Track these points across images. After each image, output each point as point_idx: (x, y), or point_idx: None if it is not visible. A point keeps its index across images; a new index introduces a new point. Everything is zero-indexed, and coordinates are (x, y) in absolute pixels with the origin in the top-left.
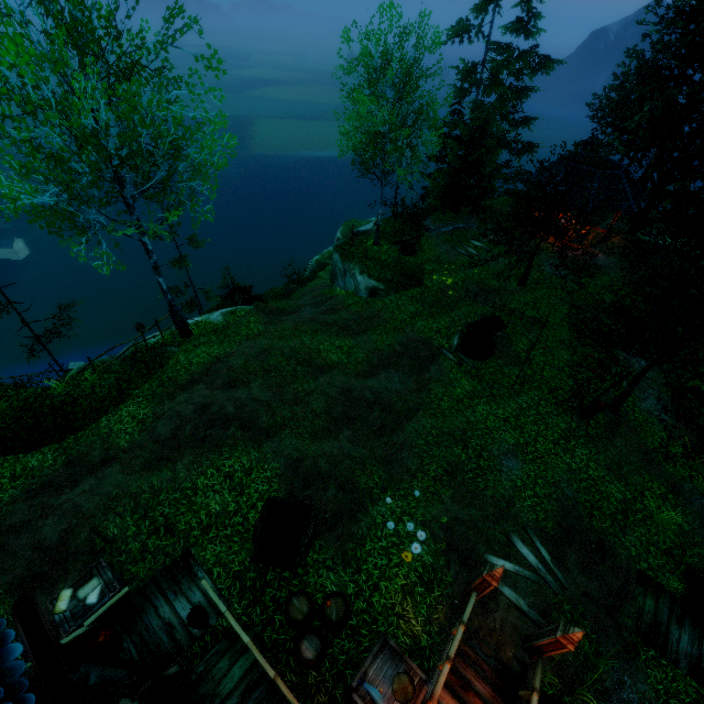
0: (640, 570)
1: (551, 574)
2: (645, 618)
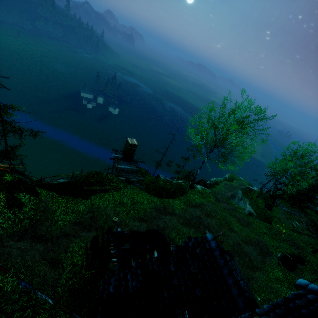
0: None
1: None
2: None
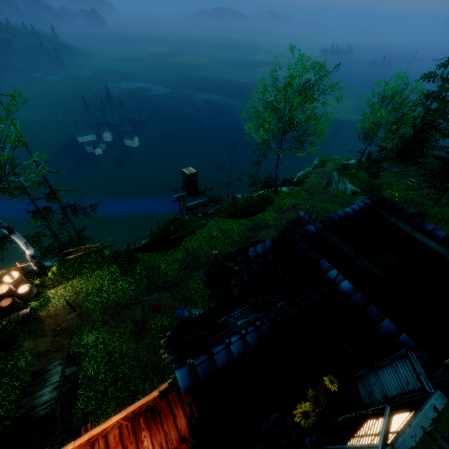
0: None
1: None
2: None
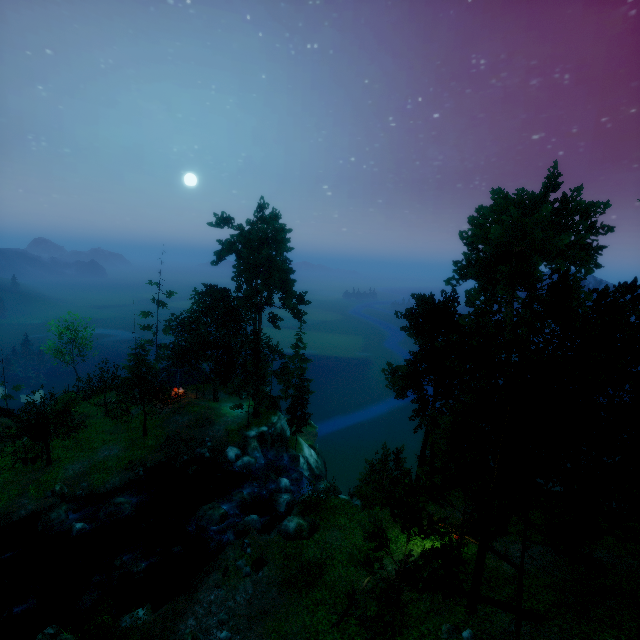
0: None
1: None
2: None
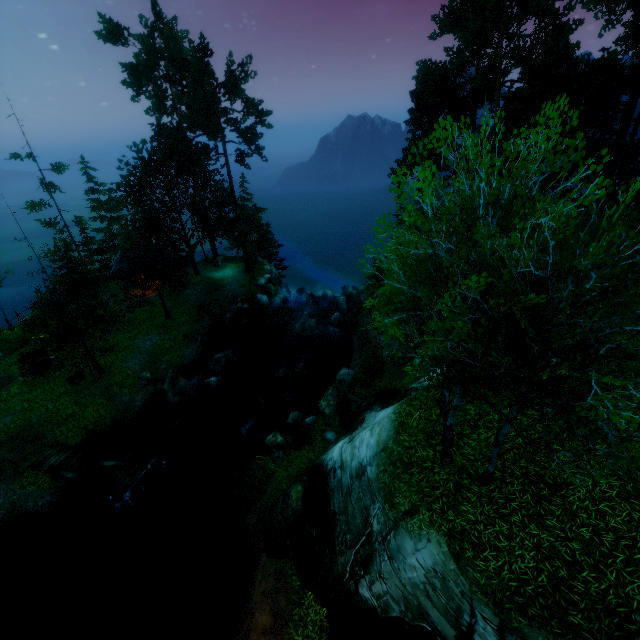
0: (57, 440)
1: None
2: (40, 459)
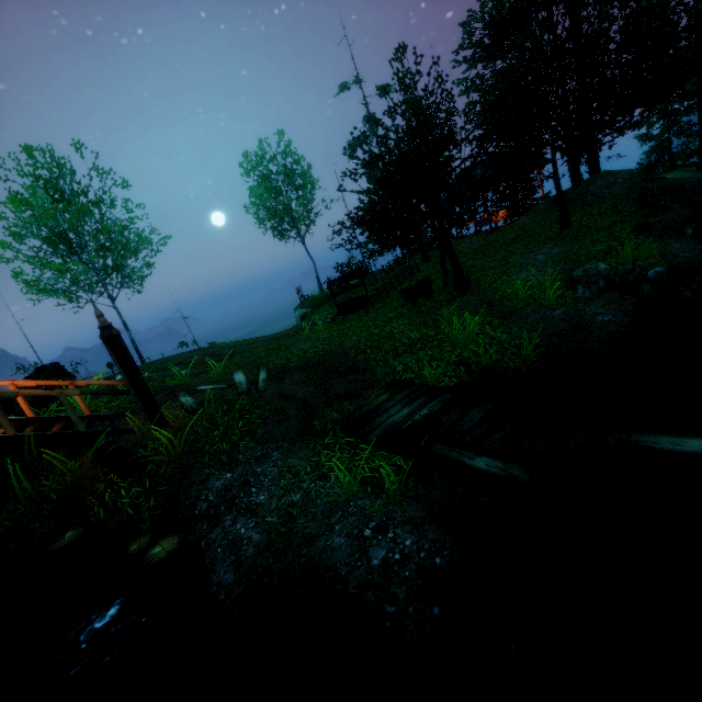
0: (397, 379)
1: (252, 385)
2: (362, 410)
